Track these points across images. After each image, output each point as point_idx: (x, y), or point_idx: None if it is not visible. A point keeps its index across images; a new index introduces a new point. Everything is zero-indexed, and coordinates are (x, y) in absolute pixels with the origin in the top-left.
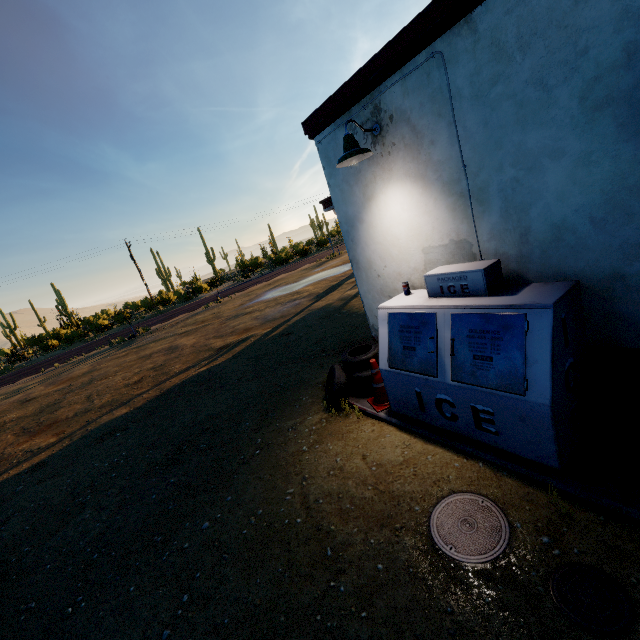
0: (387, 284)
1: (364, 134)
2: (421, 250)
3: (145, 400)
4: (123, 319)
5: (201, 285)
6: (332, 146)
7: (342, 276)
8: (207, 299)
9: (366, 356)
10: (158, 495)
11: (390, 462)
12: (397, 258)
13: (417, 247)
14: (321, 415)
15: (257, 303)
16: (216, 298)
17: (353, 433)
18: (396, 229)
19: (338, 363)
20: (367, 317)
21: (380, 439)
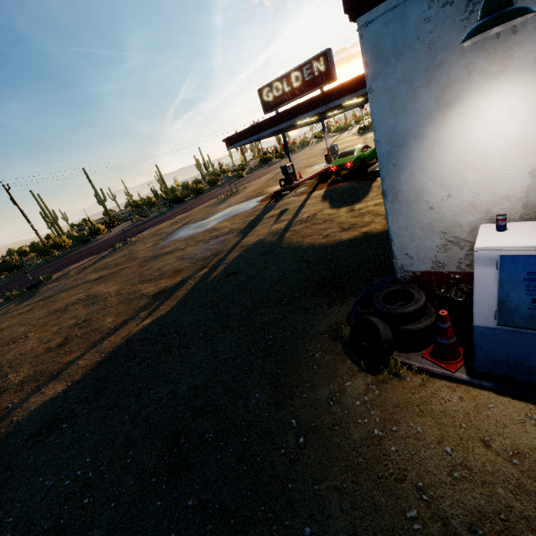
0: (444, 218)
1: (468, 2)
2: (528, 172)
3: (84, 369)
4: (13, 268)
5: (98, 226)
6: (392, 28)
7: (255, 211)
8: (109, 240)
9: (418, 305)
10: (179, 534)
11: (534, 449)
12: (475, 184)
13: (521, 168)
14: (363, 379)
15: (173, 242)
16: (120, 239)
17: (434, 404)
18: (487, 145)
19: (327, 305)
20: (394, 257)
21: (485, 412)
